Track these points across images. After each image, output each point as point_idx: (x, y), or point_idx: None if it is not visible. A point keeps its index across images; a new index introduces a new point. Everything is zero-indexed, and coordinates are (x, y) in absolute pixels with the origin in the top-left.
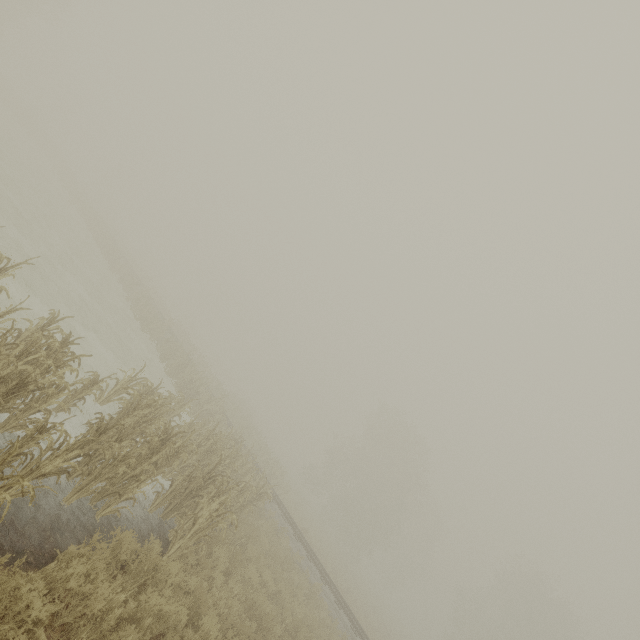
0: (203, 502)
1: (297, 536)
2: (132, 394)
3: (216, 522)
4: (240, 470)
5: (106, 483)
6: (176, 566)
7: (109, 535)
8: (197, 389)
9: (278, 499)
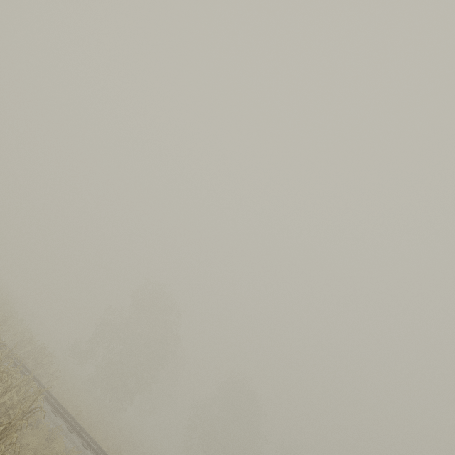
0: None
1: (71, 427)
2: None
3: None
4: None
5: None
6: None
7: None
8: None
9: (46, 392)
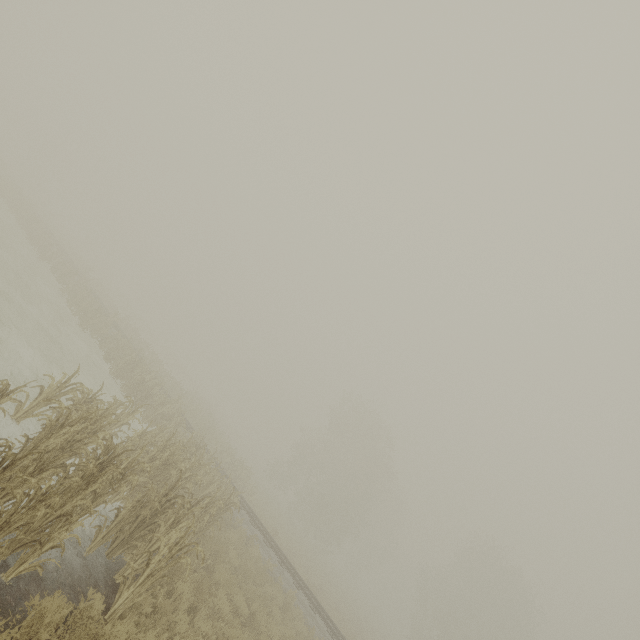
0: (159, 536)
1: (267, 541)
2: (57, 407)
3: (177, 558)
4: (203, 480)
5: (21, 529)
6: (124, 629)
7: (26, 600)
8: (150, 391)
9: (245, 503)
